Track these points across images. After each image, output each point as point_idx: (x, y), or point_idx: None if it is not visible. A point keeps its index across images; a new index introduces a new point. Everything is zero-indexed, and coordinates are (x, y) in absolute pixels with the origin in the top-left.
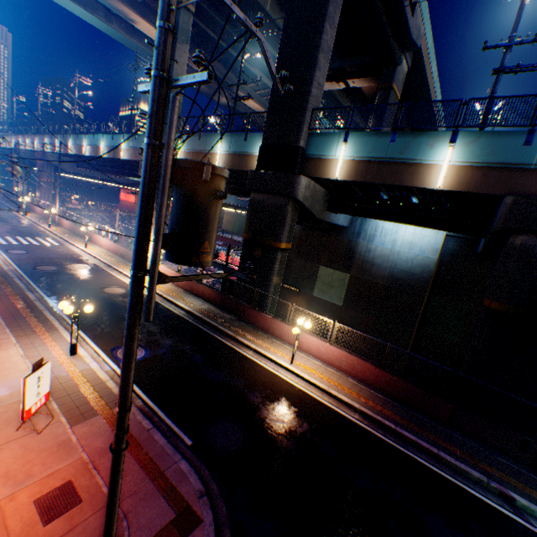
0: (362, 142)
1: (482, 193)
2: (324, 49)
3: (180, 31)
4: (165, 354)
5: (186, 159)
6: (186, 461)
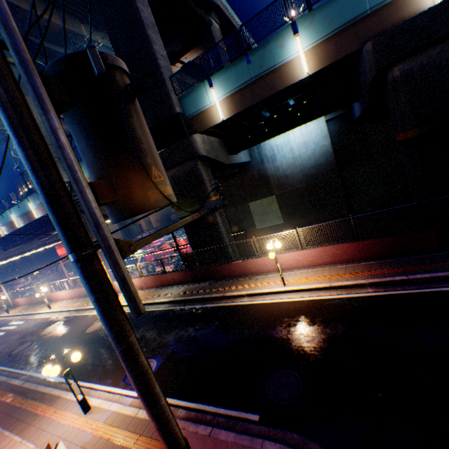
0: (225, 78)
1: (344, 56)
2: (149, 25)
3: (22, 85)
4: (175, 350)
5: (55, 60)
6: (270, 441)
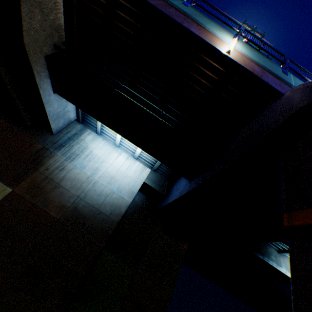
0: None
1: (266, 82)
2: None
3: None
4: None
5: None
6: None
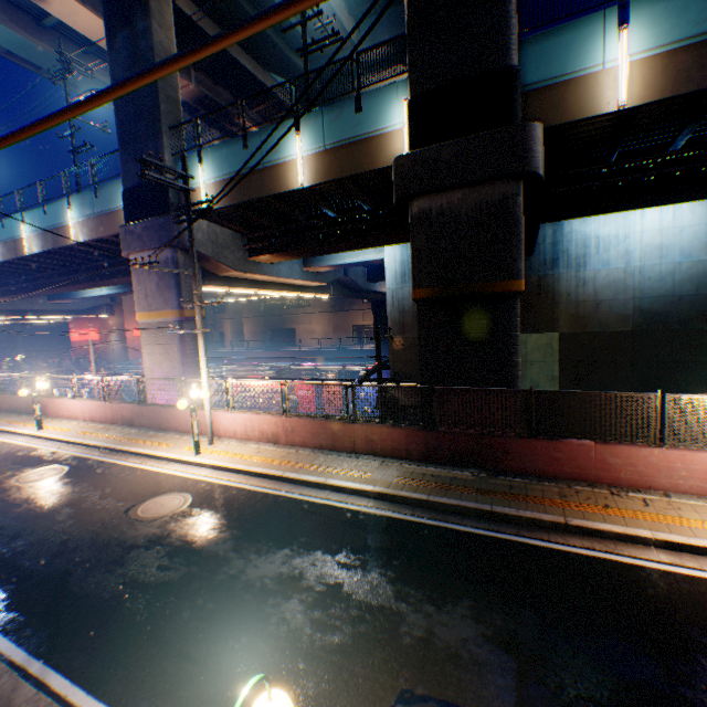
0: (672, 8)
1: None
2: None
3: None
4: (533, 702)
5: None
6: None
